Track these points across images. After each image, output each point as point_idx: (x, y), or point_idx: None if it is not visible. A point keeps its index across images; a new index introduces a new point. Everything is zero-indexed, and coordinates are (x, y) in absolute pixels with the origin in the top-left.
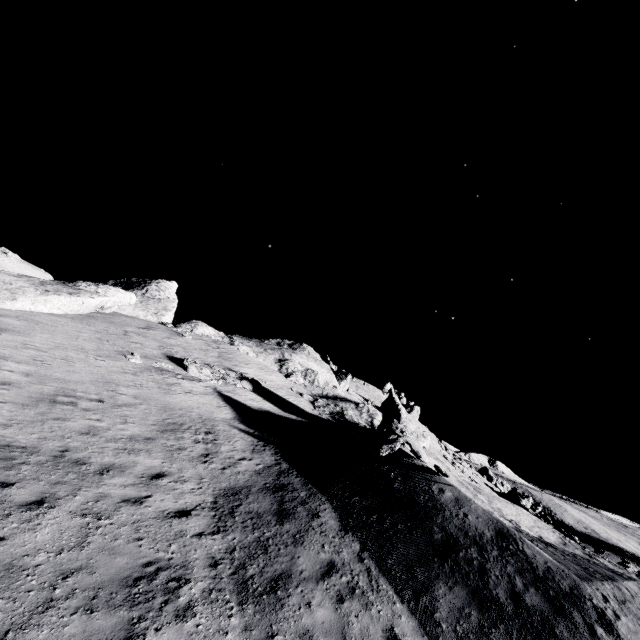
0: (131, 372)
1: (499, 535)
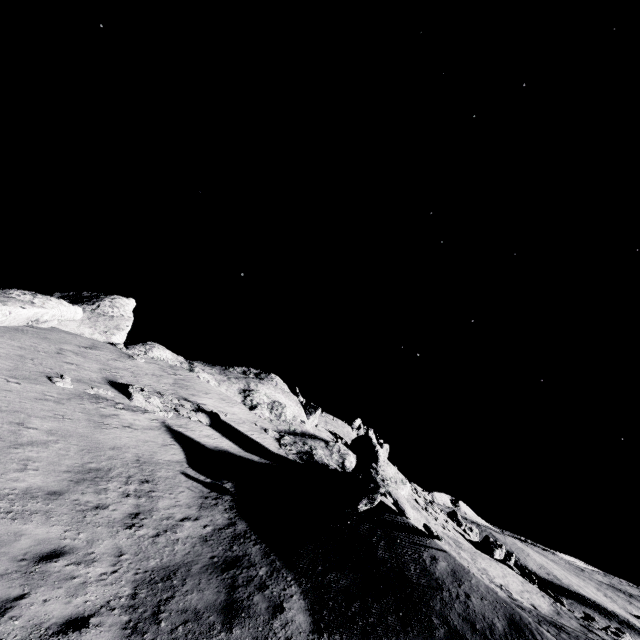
0: (54, 399)
1: (512, 626)
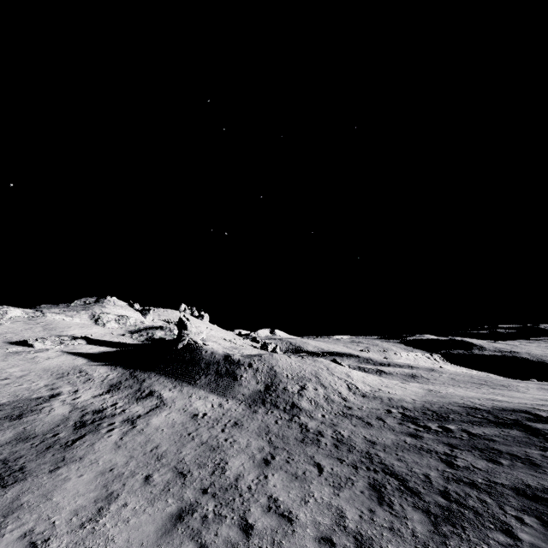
0: (0, 360)
1: (226, 357)
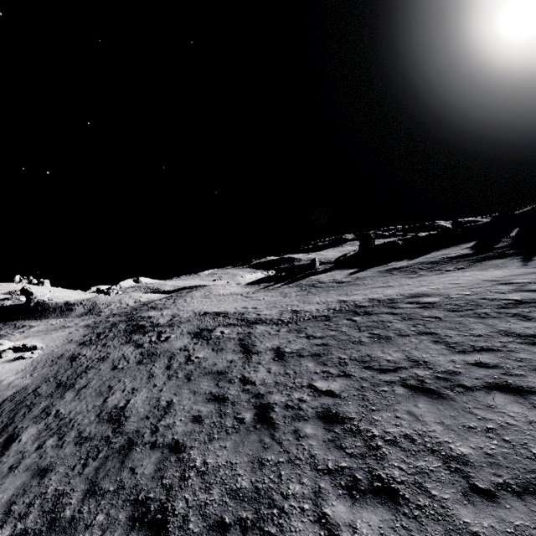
0: None
1: (66, 303)
